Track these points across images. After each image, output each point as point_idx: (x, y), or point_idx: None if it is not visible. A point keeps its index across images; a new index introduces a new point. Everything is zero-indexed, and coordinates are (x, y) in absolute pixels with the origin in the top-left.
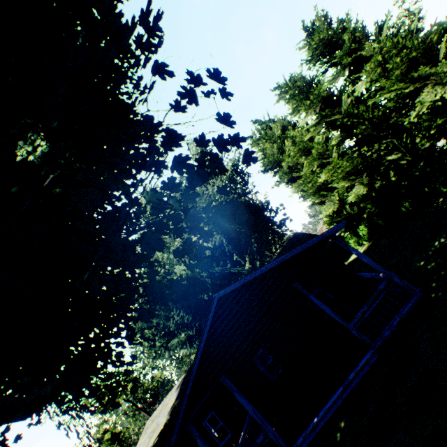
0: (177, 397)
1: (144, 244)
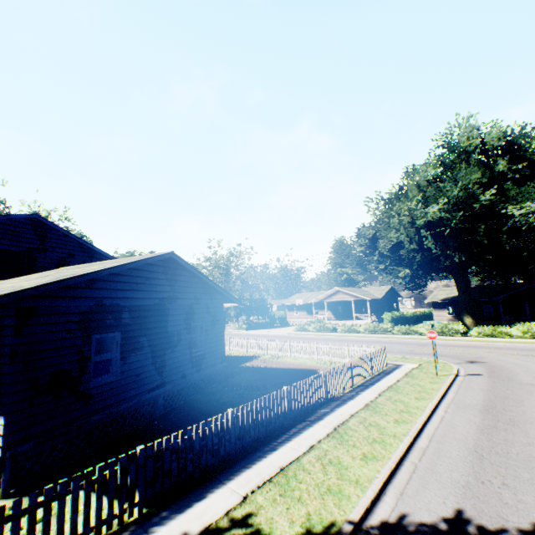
0: None
1: None
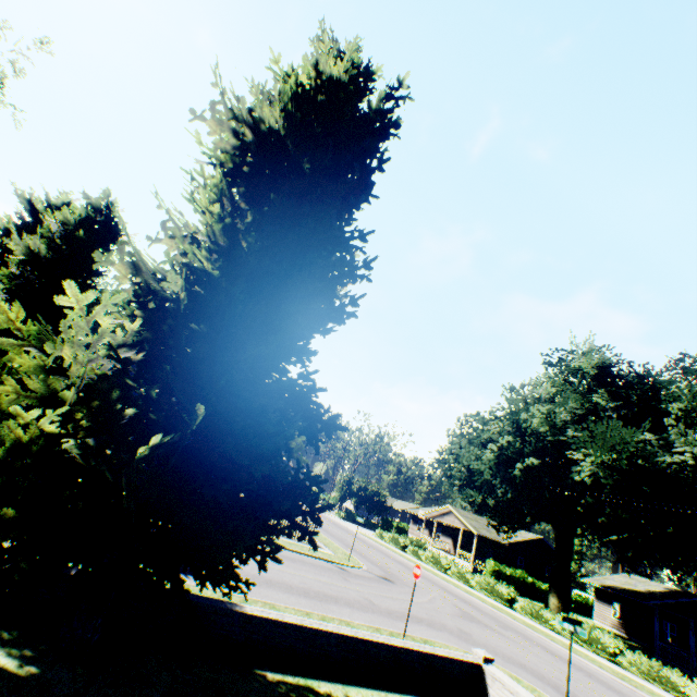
0: (660, 591)
1: (683, 571)
